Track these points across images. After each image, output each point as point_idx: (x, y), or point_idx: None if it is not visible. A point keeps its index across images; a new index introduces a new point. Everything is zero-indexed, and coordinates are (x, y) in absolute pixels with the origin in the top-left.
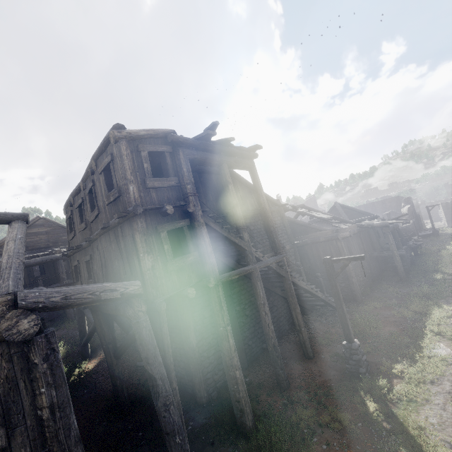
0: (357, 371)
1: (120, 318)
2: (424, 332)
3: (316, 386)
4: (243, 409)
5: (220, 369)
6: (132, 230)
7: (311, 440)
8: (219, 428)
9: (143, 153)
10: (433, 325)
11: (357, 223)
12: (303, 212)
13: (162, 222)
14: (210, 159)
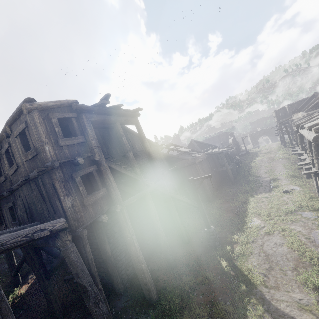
0: (215, 245)
1: (47, 248)
2: (246, 213)
3: (192, 260)
4: (149, 289)
5: (130, 265)
6: (52, 180)
7: (193, 295)
8: (134, 306)
9: (53, 120)
10: (250, 208)
11: (206, 152)
12: (173, 148)
13: (76, 170)
14: (107, 120)
